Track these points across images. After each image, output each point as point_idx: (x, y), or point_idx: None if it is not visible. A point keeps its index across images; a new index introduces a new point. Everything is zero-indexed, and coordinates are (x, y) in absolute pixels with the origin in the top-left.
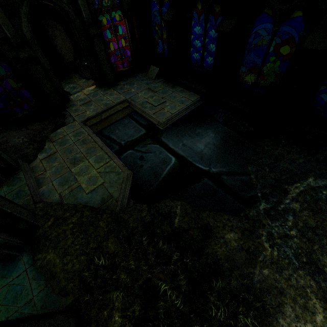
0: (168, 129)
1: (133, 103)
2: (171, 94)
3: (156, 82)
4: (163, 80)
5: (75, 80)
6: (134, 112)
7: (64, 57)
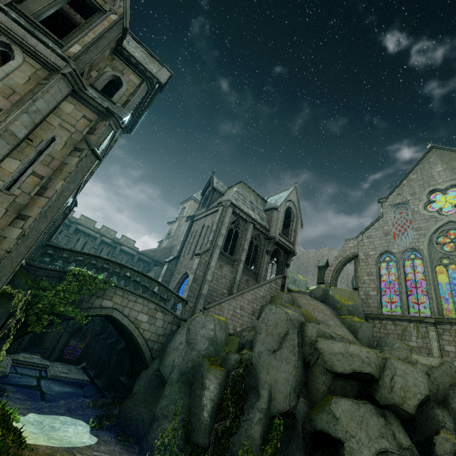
0: (52, 380)
1: (50, 367)
2: (77, 374)
3: (78, 370)
4: (83, 371)
5: (35, 355)
6: (45, 371)
7: (45, 343)
